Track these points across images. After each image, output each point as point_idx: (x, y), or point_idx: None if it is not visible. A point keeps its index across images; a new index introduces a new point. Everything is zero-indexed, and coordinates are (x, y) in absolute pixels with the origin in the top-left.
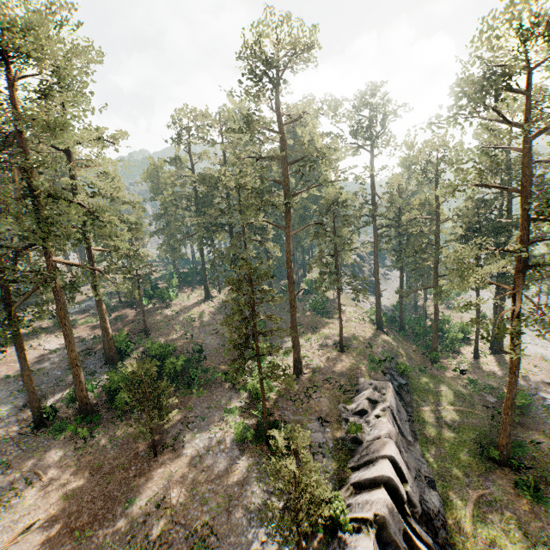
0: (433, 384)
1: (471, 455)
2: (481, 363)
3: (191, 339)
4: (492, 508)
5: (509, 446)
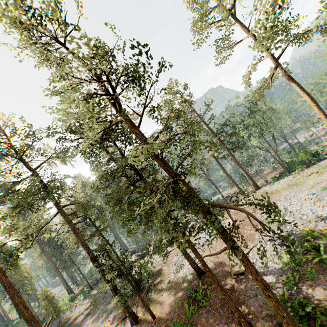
0: None
1: None
2: None
3: None
4: None
5: None
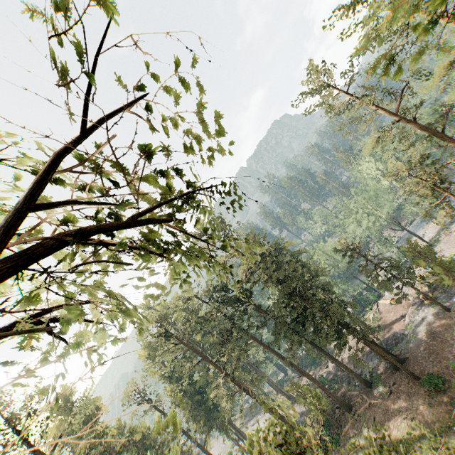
0: None
1: None
2: None
3: None
4: None
5: None
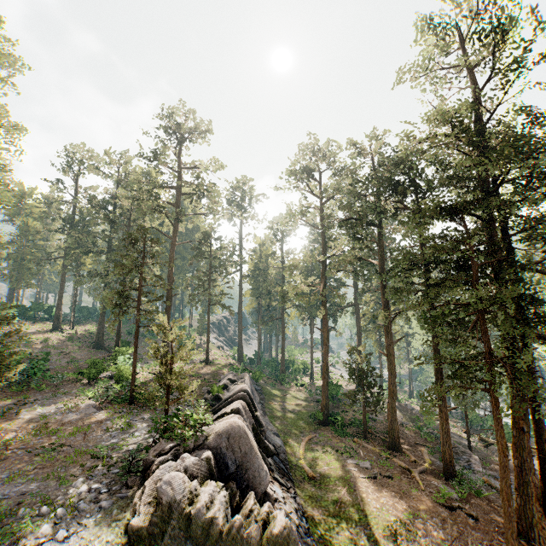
0: (281, 393)
1: (305, 424)
2: (315, 383)
3: (29, 356)
4: (318, 444)
5: (328, 405)
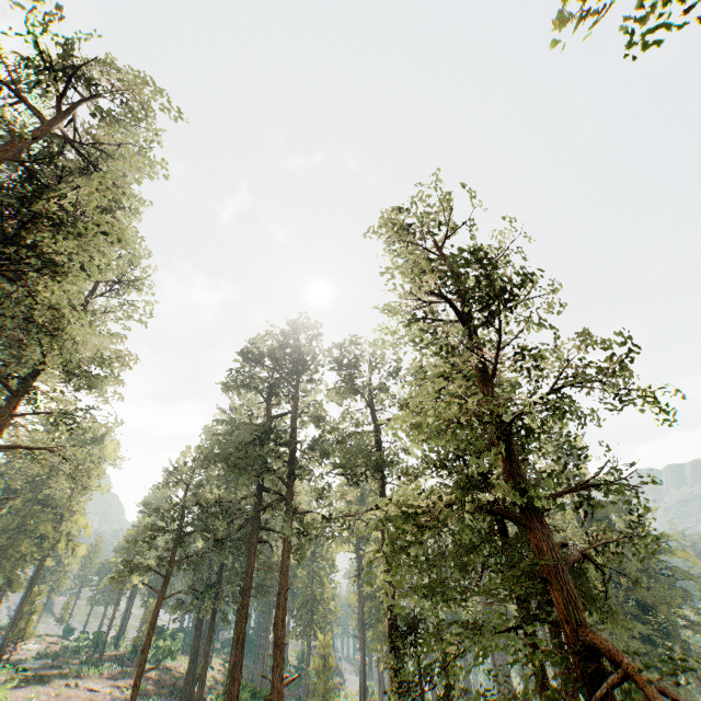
0: None
1: None
2: None
3: None
4: None
5: None
